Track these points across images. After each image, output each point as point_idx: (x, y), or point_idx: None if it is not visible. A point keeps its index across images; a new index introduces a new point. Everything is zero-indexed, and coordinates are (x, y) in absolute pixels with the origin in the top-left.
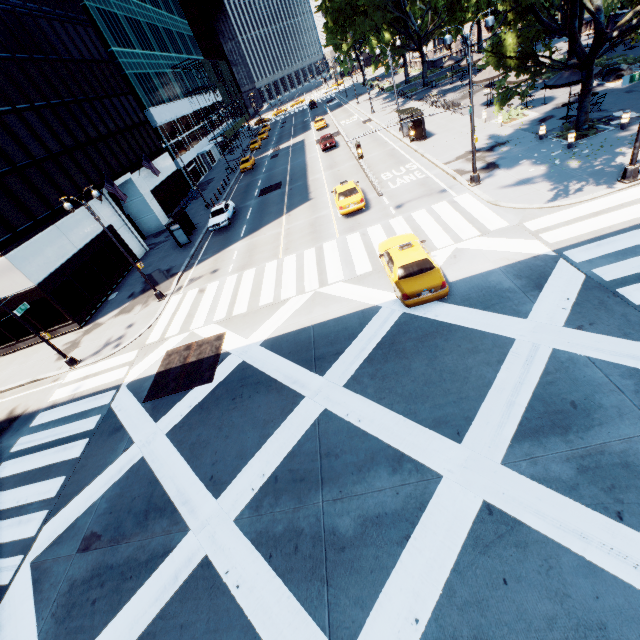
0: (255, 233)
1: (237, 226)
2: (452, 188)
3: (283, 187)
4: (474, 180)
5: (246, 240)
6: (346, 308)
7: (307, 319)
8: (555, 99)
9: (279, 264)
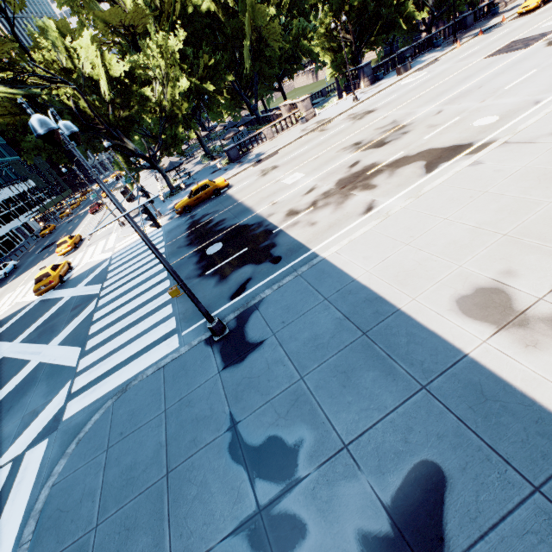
0: (16, 278)
1: (11, 277)
2: (116, 230)
3: (55, 244)
4: (121, 225)
5: (8, 284)
6: (22, 306)
7: (2, 317)
8: (193, 172)
9: (13, 293)
